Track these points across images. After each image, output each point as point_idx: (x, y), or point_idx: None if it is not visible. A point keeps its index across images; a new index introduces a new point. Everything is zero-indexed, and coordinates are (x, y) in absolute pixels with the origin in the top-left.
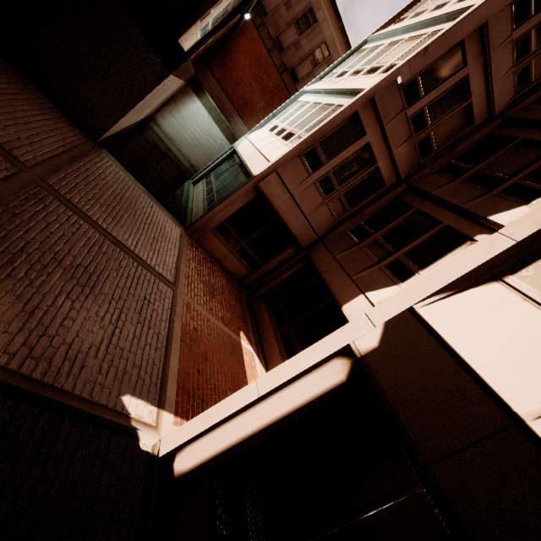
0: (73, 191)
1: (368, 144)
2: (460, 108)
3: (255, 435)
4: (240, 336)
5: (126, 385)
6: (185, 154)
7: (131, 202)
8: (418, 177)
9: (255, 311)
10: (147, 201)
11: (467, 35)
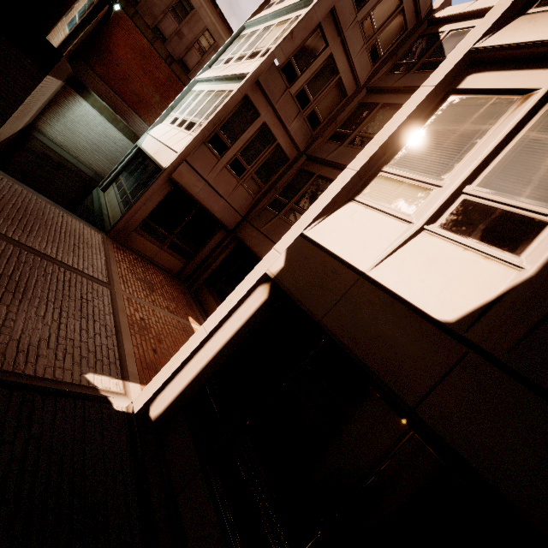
0: None
1: (264, 124)
2: (333, 83)
3: (211, 362)
4: (189, 321)
5: (86, 367)
6: (84, 161)
7: (38, 214)
8: (314, 147)
9: (200, 299)
10: (55, 211)
11: (322, 18)
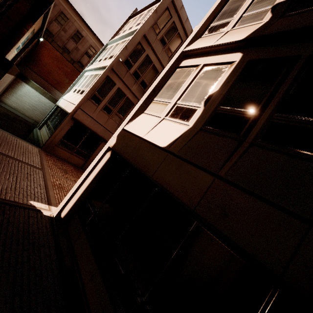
0: None
1: (119, 88)
2: (150, 67)
3: (87, 187)
4: None
5: (29, 198)
6: (28, 115)
7: (3, 139)
8: None
9: None
10: (13, 138)
11: (140, 39)
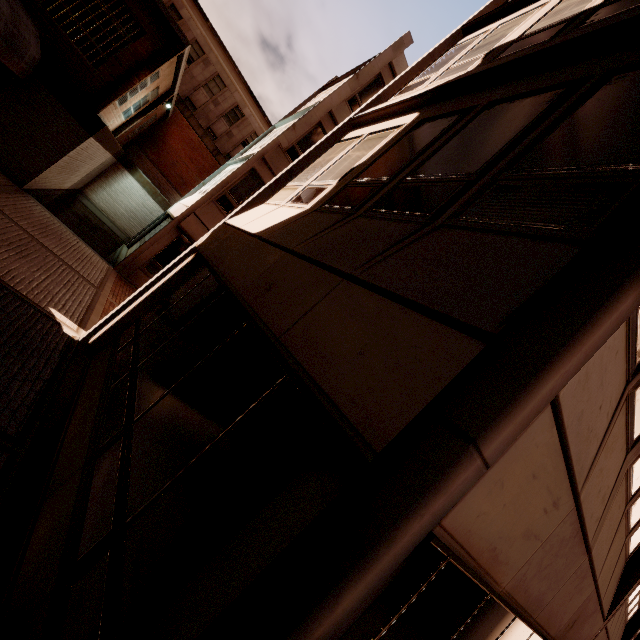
0: (4, 207)
1: None
2: None
3: (141, 302)
4: None
5: (52, 305)
6: (120, 226)
7: (57, 232)
8: None
9: None
10: (73, 238)
11: (322, 118)
